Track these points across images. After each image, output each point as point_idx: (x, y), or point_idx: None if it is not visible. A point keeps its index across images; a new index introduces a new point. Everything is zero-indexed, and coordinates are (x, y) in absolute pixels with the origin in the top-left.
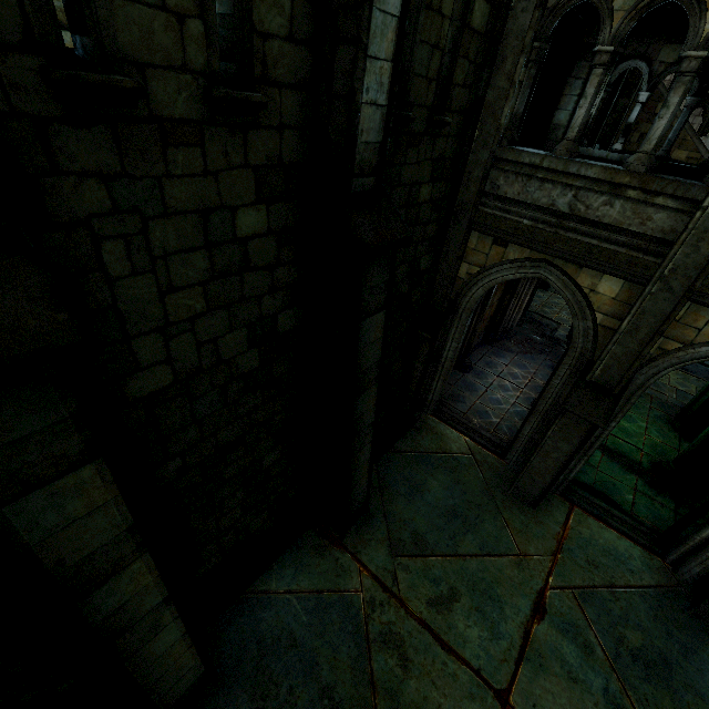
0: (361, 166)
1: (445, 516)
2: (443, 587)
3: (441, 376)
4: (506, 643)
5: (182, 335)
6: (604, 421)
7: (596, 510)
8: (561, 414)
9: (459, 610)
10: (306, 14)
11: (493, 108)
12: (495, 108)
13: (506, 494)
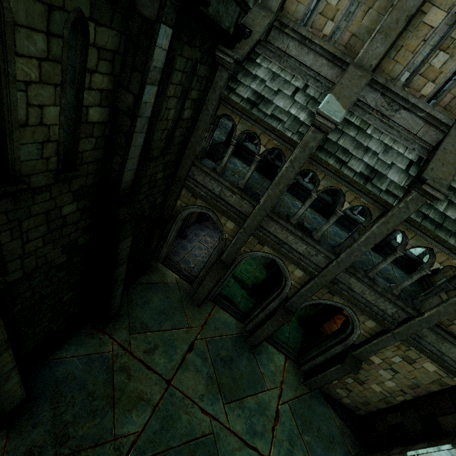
0: (124, 188)
1: (159, 314)
2: (152, 345)
3: (166, 246)
4: (175, 362)
5: (30, 257)
6: (223, 276)
7: (224, 306)
8: (210, 271)
9: (157, 353)
10: (102, 140)
11: (194, 144)
12: (194, 145)
13: (189, 302)
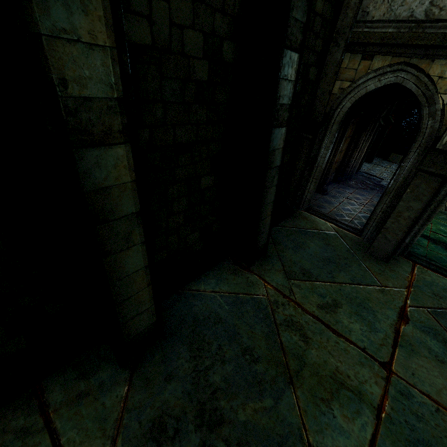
0: None
1: (323, 261)
2: (328, 299)
3: (313, 179)
4: (382, 334)
5: (161, 0)
6: None
7: (433, 266)
8: (414, 177)
9: (342, 313)
10: None
11: None
12: None
13: (365, 254)
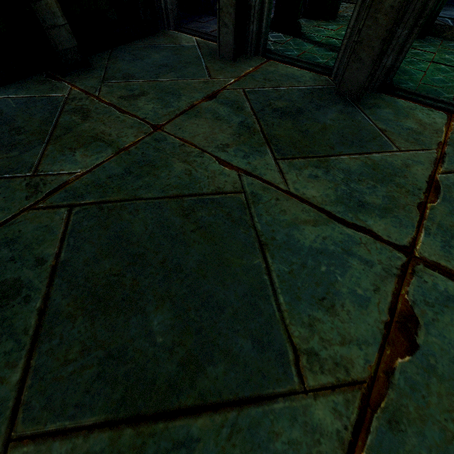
0: None
1: (157, 67)
2: (136, 92)
3: None
4: (174, 109)
5: None
6: None
7: (287, 59)
8: None
9: (143, 99)
10: None
11: None
12: None
13: (215, 57)
